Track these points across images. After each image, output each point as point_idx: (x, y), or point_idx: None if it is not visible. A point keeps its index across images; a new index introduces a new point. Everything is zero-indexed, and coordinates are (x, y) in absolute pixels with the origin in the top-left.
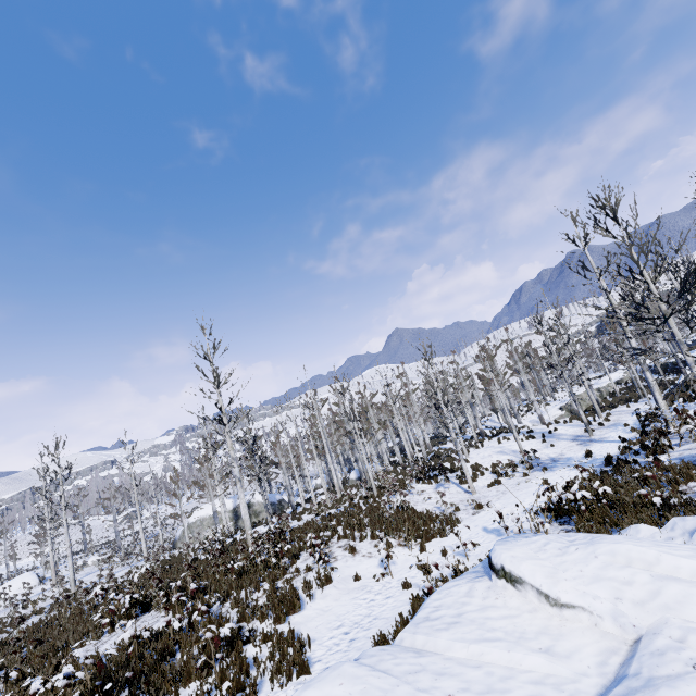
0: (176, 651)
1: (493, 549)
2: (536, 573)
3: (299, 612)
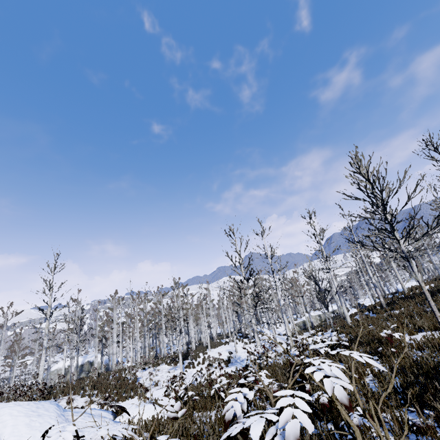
0: None
1: None
2: None
3: None
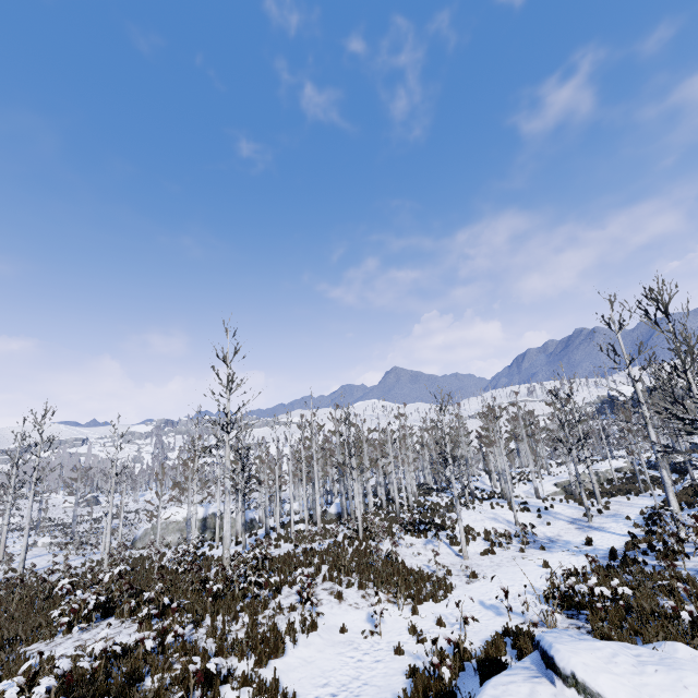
0: (144, 676)
1: (553, 648)
2: (619, 692)
3: (280, 658)
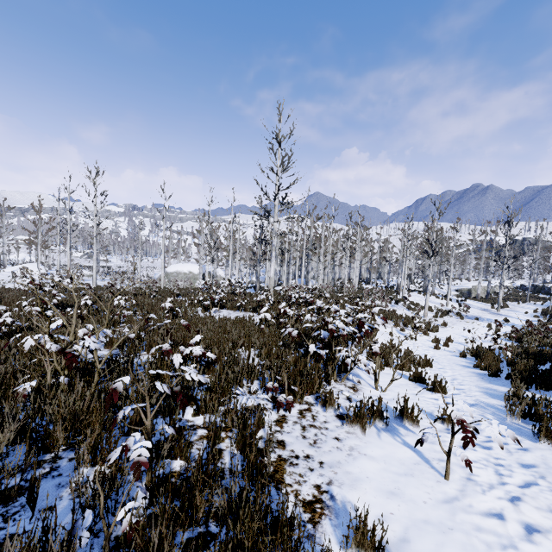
0: None
1: None
2: None
3: None
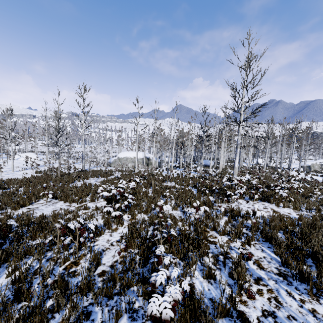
0: None
1: None
2: None
3: None
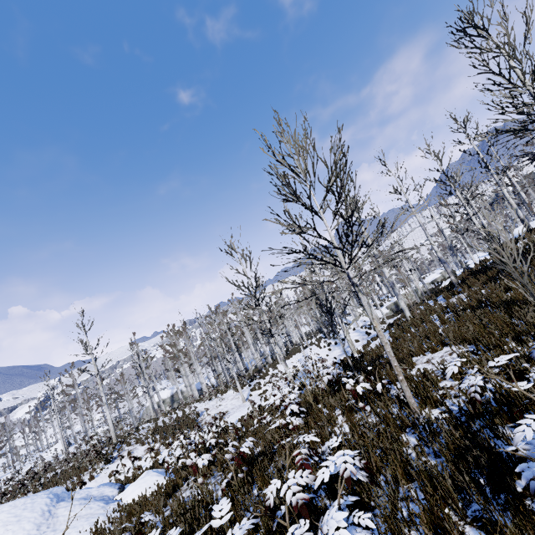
0: None
1: None
2: None
3: None
